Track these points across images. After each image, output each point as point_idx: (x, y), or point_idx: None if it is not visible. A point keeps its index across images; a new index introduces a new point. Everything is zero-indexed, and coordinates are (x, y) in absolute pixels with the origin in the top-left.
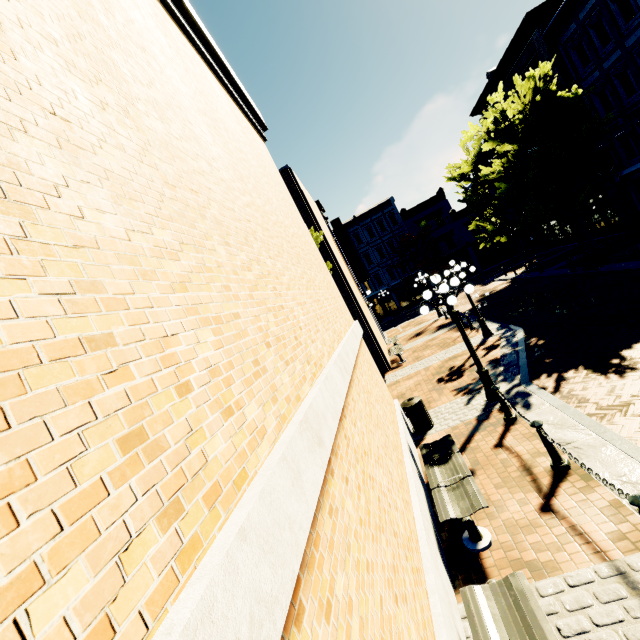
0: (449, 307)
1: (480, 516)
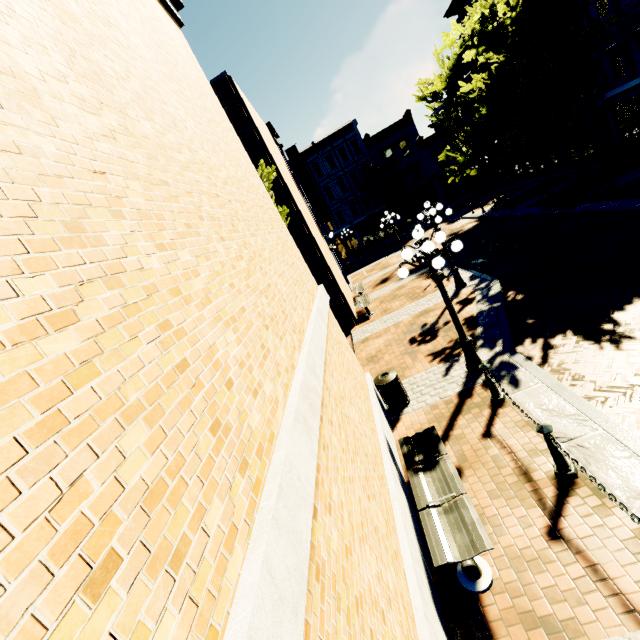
0: (432, 269)
1: None
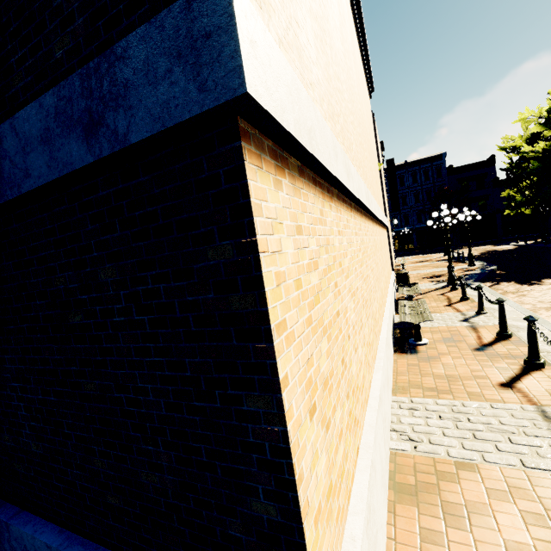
0: (445, 225)
1: None
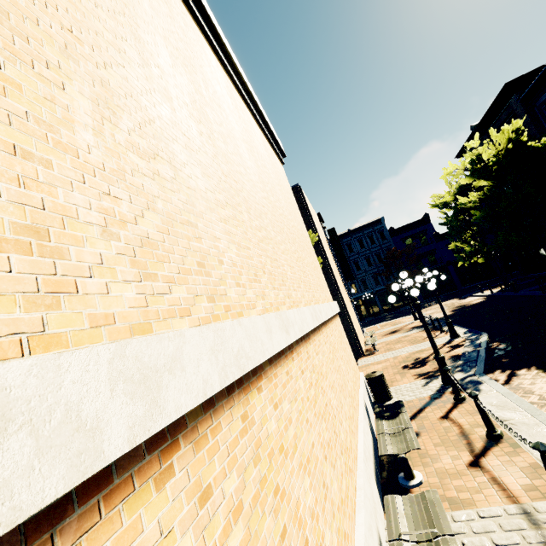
0: (413, 299)
1: (417, 464)
